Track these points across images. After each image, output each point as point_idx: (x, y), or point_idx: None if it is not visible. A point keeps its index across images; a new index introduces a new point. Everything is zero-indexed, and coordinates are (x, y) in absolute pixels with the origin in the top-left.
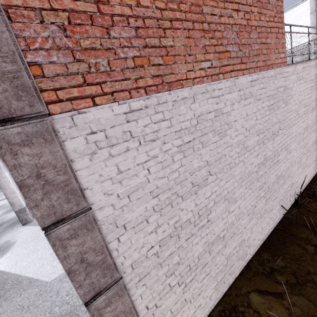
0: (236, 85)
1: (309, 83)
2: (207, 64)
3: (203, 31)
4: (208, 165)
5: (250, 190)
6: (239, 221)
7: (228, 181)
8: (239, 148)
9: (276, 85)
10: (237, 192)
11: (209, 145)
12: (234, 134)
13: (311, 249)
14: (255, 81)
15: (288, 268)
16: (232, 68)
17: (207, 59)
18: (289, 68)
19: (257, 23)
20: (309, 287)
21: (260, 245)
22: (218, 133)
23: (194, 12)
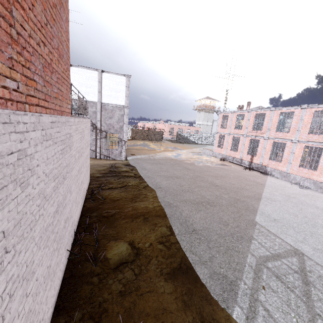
0: (40, 122)
1: (80, 135)
2: (13, 84)
3: (11, 37)
4: (4, 238)
5: (47, 248)
6: (37, 298)
7: (27, 250)
8: (40, 199)
9: (66, 131)
10: (36, 260)
11: (8, 204)
12: (36, 183)
13: (96, 280)
14: (54, 123)
15: (85, 315)
16: (37, 102)
17: (13, 77)
18: (72, 119)
19: (57, 68)
20: (104, 318)
21: (53, 312)
22: (20, 184)
23: (2, 2)
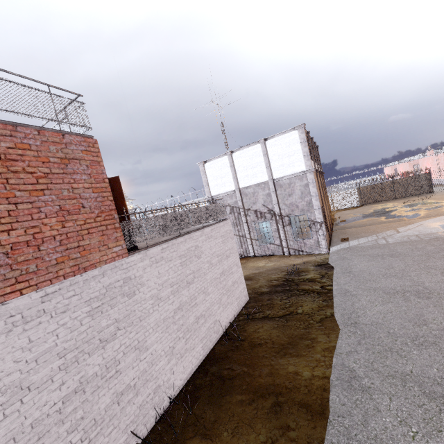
0: (0, 313)
1: (178, 260)
2: None
3: None
4: None
5: None
6: None
7: None
8: (8, 395)
9: (105, 283)
10: None
11: None
12: None
13: None
14: (55, 293)
15: None
16: None
17: None
18: (134, 257)
19: (59, 231)
20: None
21: None
22: None
23: None
